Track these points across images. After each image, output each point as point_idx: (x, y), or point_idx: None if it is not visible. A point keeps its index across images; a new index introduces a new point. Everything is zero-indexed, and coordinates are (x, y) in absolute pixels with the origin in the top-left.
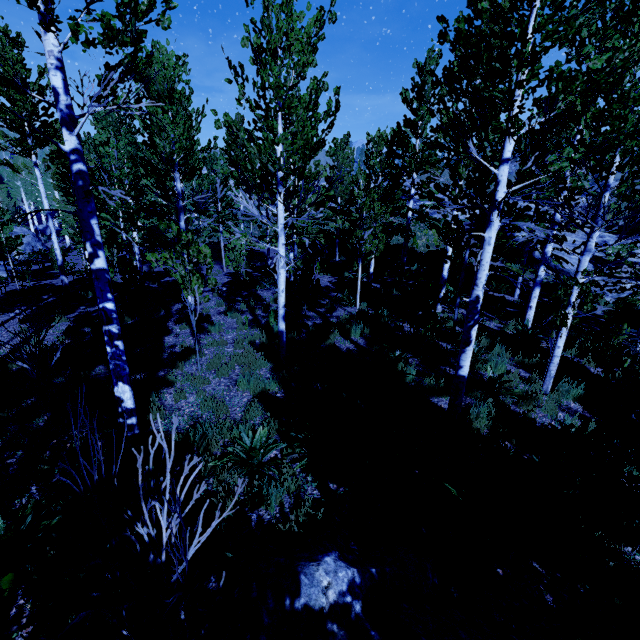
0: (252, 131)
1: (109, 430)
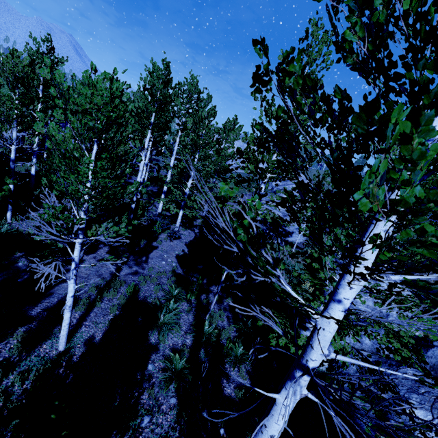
0: None
1: None
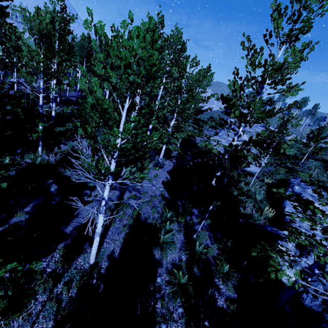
0: None
1: None
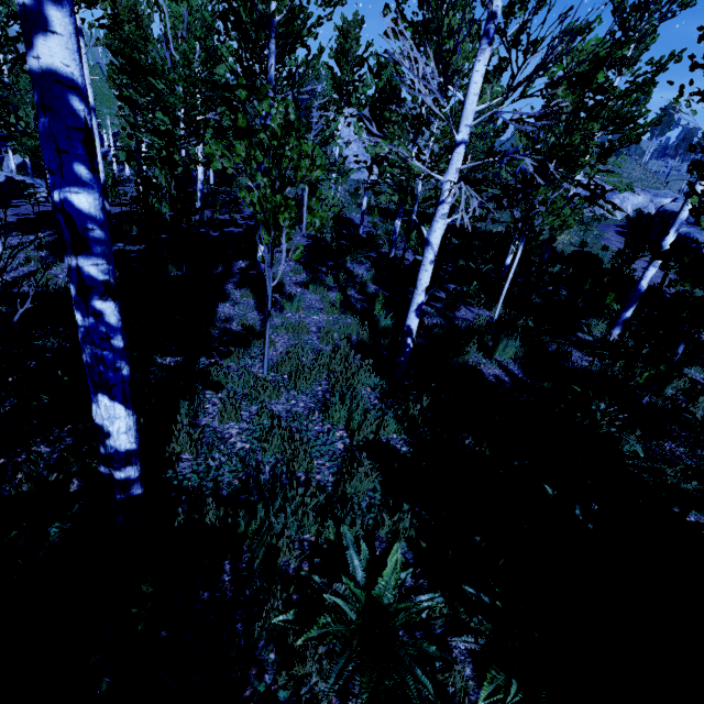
0: (370, 43)
1: (95, 461)
